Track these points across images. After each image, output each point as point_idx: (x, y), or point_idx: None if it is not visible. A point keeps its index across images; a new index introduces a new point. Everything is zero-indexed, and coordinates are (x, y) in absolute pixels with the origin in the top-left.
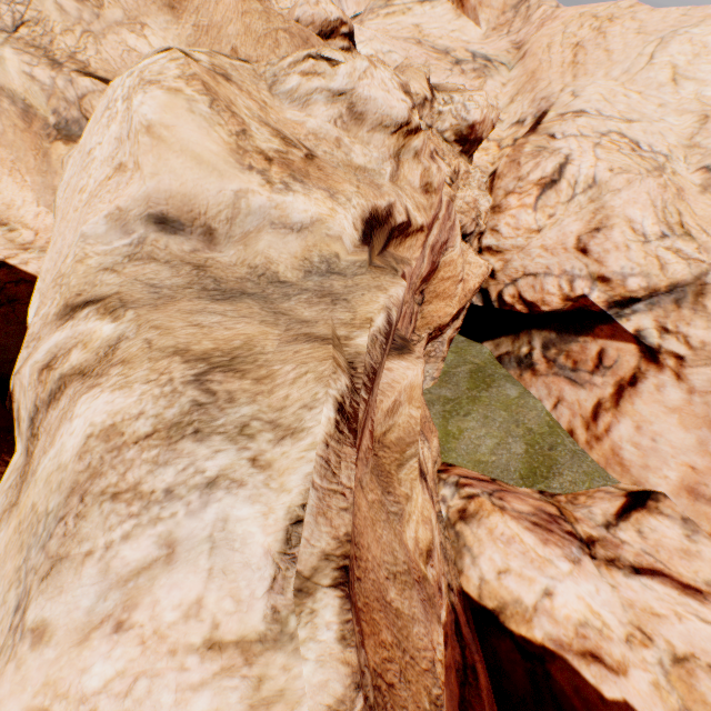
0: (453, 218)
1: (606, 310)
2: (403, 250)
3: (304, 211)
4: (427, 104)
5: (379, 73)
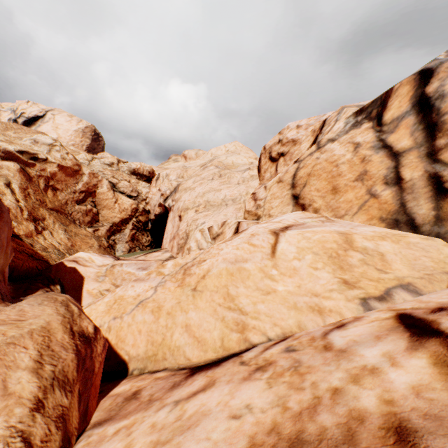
0: (101, 179)
1: (163, 203)
2: (48, 166)
3: None
4: (115, 164)
5: (45, 136)
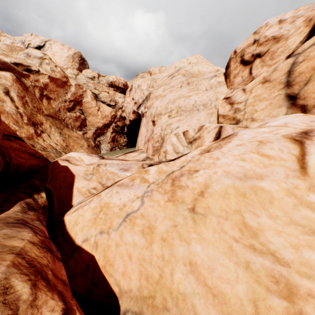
0: (85, 90)
1: (136, 110)
2: (40, 78)
3: None
4: (96, 78)
5: (35, 50)
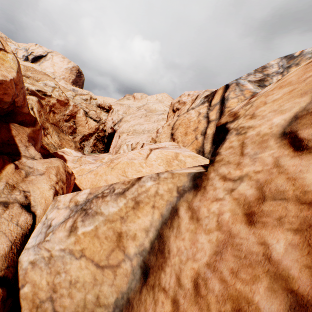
0: (79, 109)
1: (113, 127)
2: (51, 99)
3: (28, 85)
4: (89, 100)
5: (51, 82)
